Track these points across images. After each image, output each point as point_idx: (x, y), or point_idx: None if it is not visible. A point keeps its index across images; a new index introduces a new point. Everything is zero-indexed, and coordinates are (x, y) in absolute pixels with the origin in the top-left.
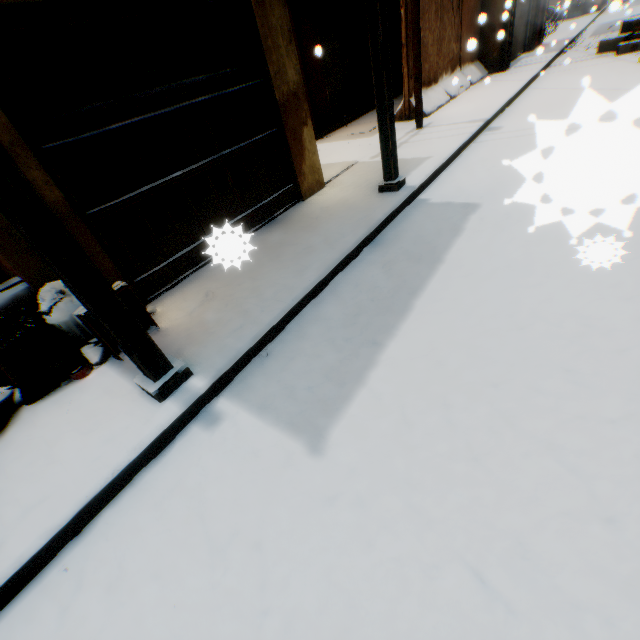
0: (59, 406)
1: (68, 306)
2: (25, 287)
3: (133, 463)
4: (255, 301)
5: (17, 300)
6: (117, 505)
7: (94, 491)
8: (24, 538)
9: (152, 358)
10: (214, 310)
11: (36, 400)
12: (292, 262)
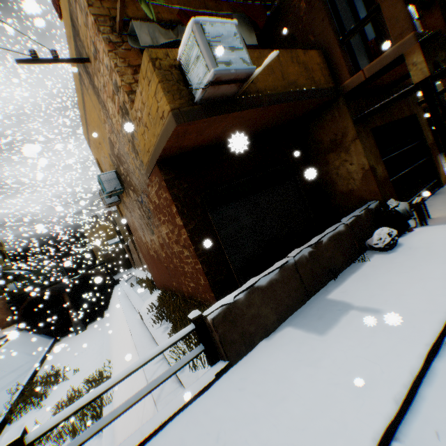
0: (414, 235)
1: (402, 203)
2: (377, 202)
3: None
4: None
5: (375, 206)
6: None
7: None
8: None
9: None
10: None
11: (397, 237)
12: None
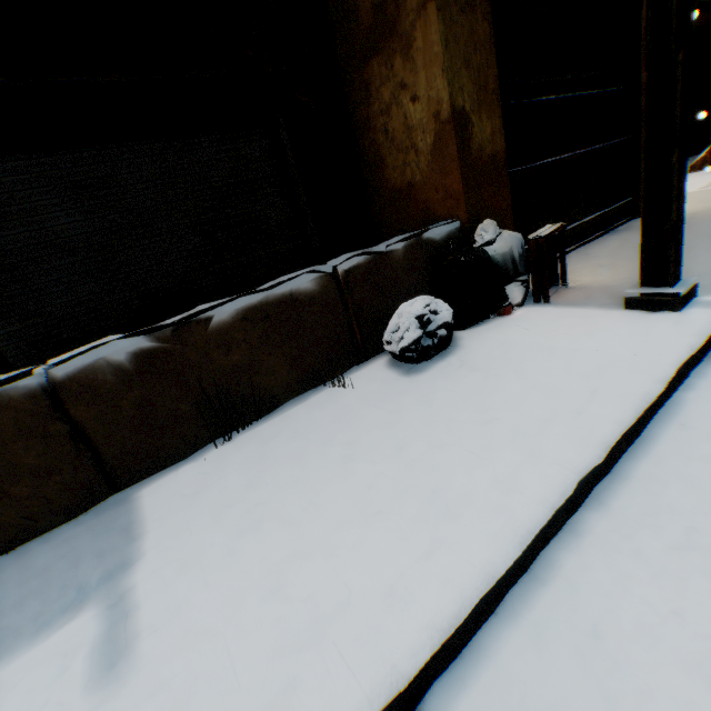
0: (503, 328)
1: (510, 237)
2: (456, 226)
3: (693, 352)
4: (699, 258)
5: (449, 236)
6: (694, 390)
7: (680, 360)
8: (626, 384)
9: (675, 256)
10: (636, 269)
11: (467, 326)
12: (710, 237)
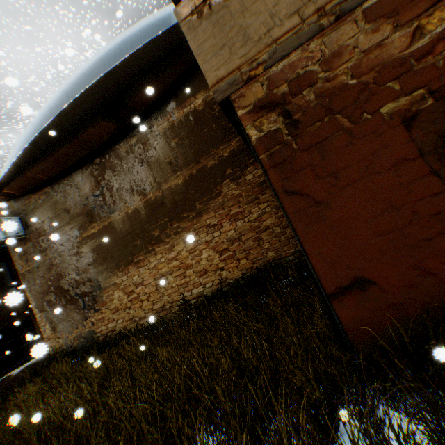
0: None
1: None
2: None
3: None
4: None
5: None
6: None
7: None
8: None
9: None
10: None
11: None
12: None
